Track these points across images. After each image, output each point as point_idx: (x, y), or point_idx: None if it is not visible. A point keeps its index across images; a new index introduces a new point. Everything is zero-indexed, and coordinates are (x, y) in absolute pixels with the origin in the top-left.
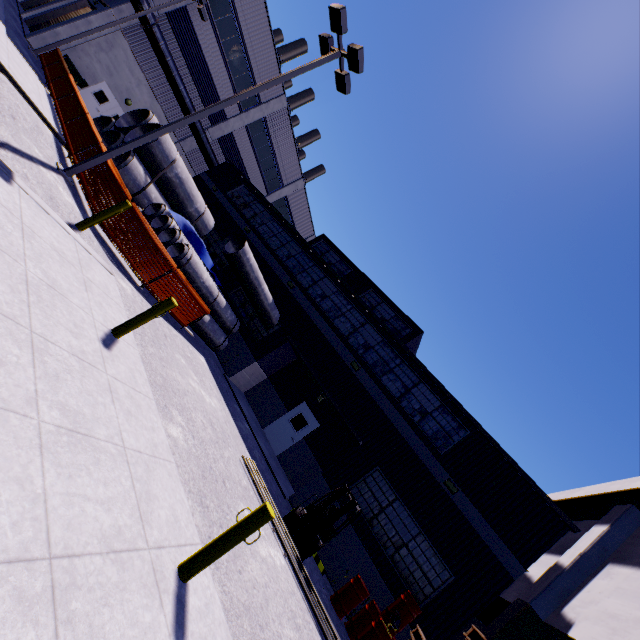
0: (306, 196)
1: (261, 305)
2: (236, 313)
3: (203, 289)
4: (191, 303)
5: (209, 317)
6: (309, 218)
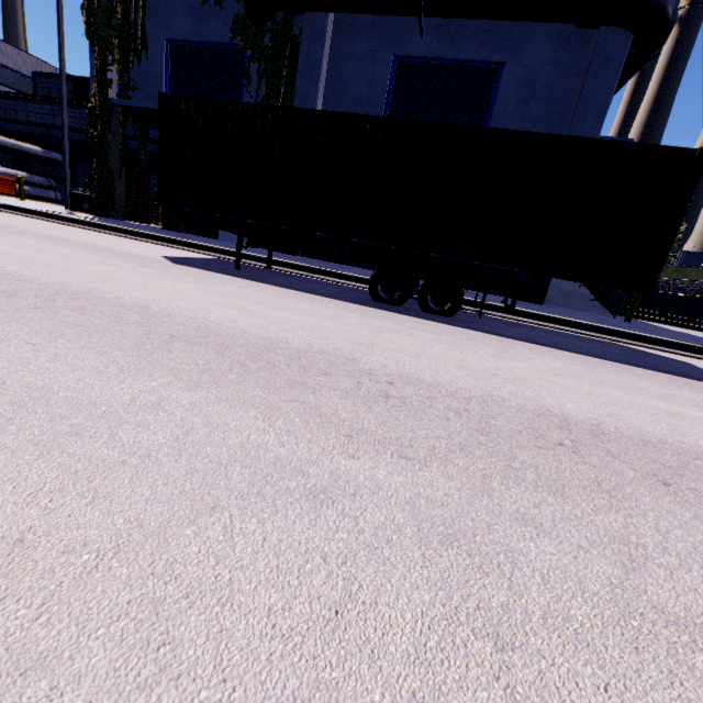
0: (0, 40)
1: (40, 157)
2: (47, 177)
3: (4, 175)
4: (2, 182)
5: (29, 187)
6: (32, 58)
